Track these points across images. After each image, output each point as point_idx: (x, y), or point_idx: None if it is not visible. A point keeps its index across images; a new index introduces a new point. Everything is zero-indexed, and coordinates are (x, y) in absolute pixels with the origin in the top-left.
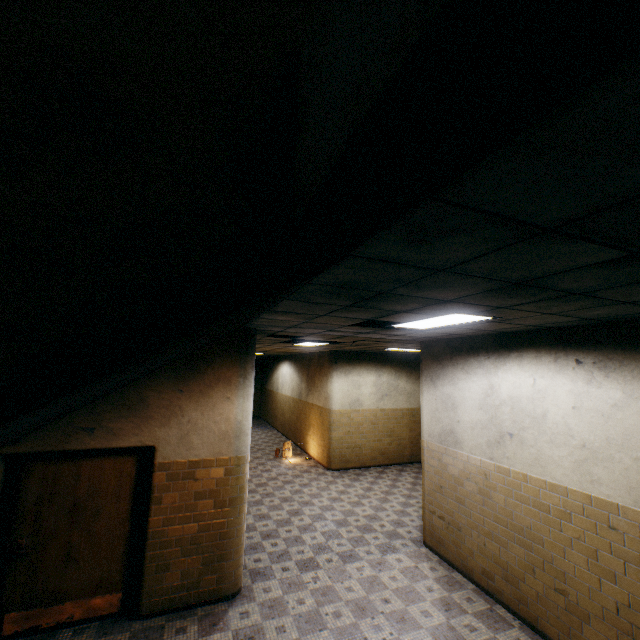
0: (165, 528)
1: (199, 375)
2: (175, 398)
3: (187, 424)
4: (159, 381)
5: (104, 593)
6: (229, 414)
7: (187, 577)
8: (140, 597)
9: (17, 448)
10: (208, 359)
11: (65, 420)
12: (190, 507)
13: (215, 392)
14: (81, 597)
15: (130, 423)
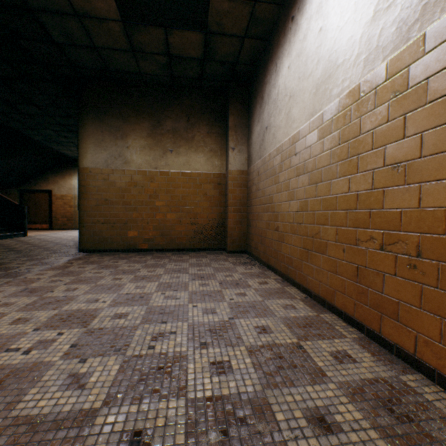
0: (57, 210)
1: (62, 172)
2: (56, 178)
3: (60, 185)
4: (51, 174)
5: (45, 224)
6: (71, 183)
7: (64, 222)
8: (53, 225)
9: (20, 188)
10: (64, 168)
11: (30, 182)
12: (63, 206)
13: (67, 177)
14: (40, 224)
15: (45, 184)
